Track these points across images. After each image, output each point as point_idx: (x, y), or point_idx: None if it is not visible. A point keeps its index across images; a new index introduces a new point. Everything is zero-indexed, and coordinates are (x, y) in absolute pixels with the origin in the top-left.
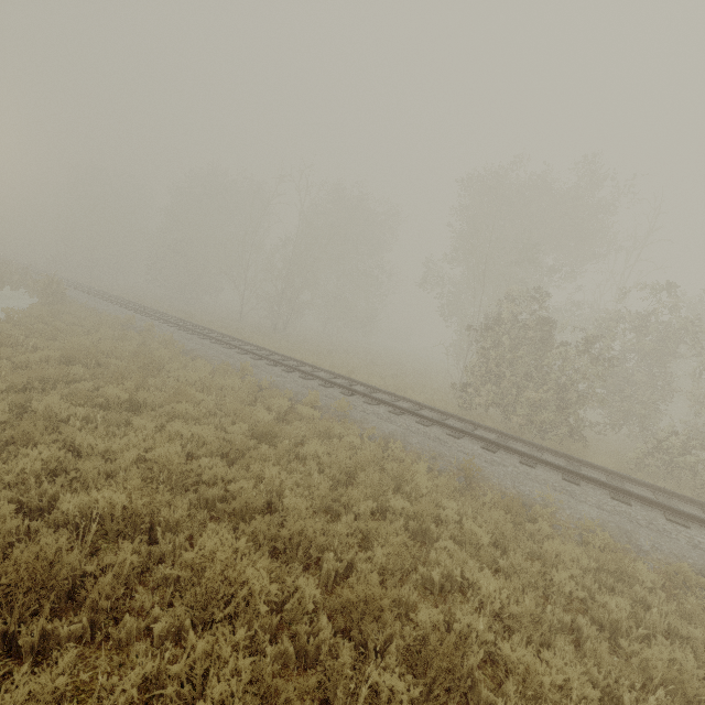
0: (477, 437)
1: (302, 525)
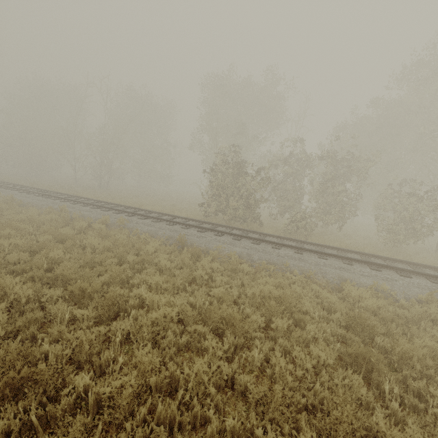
0: (197, 227)
1: (61, 270)
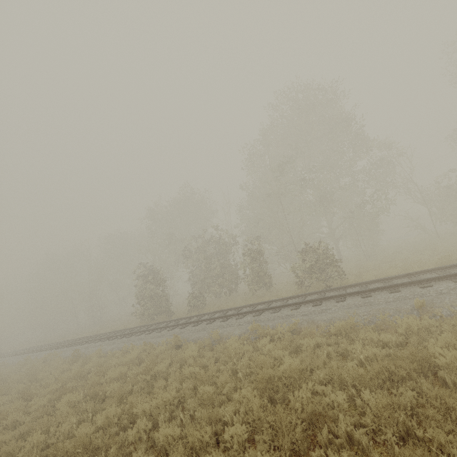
0: (104, 338)
1: None
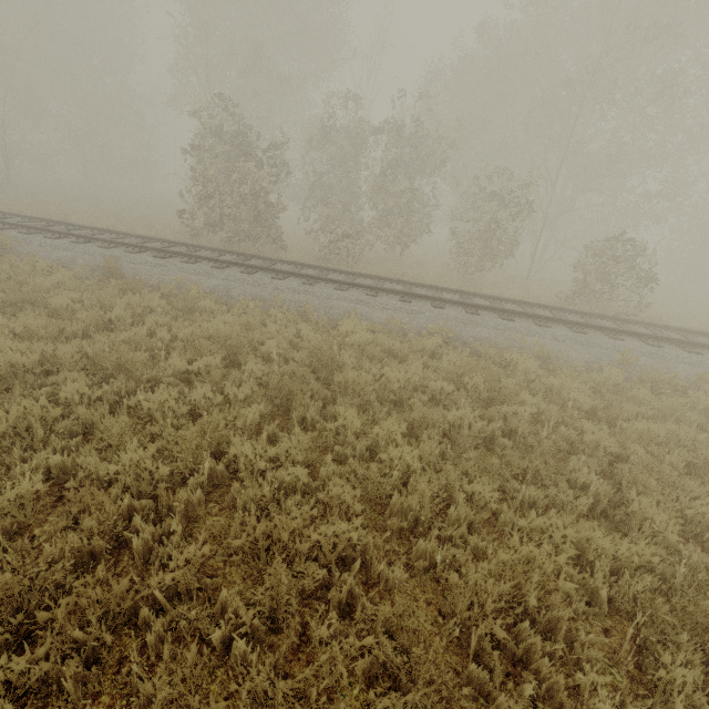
0: (155, 250)
1: None
